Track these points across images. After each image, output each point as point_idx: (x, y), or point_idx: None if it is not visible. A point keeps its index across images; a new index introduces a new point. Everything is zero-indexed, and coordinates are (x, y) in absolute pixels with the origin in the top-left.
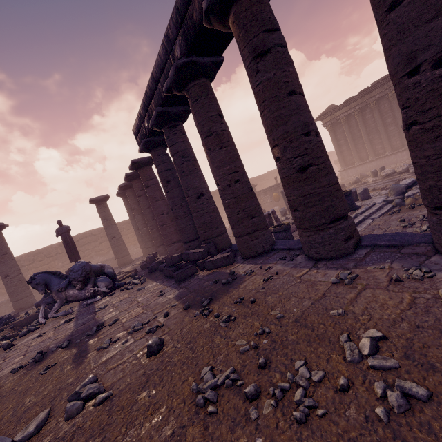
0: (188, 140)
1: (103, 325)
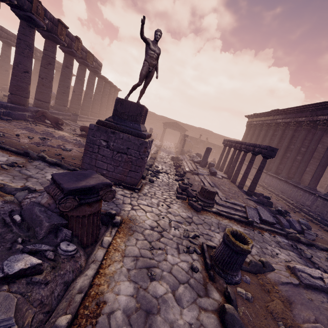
0: (82, 72)
1: None
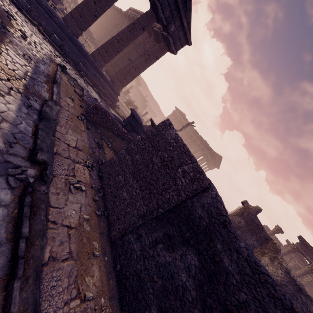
0: None
1: (67, 8)
